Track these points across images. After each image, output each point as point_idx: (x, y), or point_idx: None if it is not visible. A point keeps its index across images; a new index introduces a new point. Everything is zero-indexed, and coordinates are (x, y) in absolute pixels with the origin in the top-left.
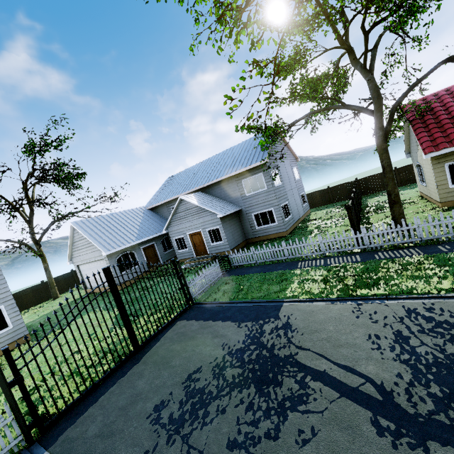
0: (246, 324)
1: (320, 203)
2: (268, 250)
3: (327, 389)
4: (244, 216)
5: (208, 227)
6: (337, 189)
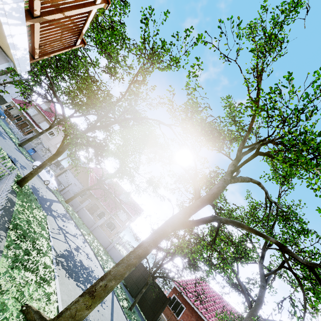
0: None
1: None
2: None
3: None
4: None
5: None
6: None
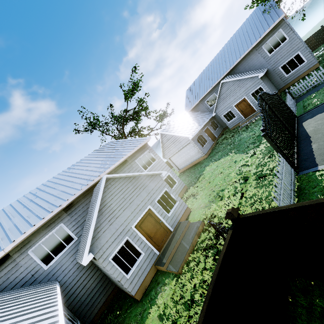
0: None
1: (316, 45)
2: None
3: None
4: (271, 74)
5: (250, 91)
6: None
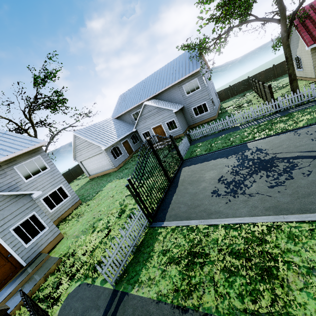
0: (231, 156)
1: (224, 98)
2: (217, 124)
3: (305, 160)
4: (186, 111)
5: (166, 120)
6: (235, 86)
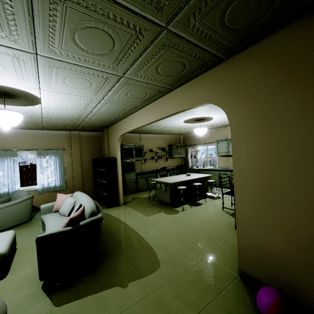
0: None
1: None
2: None
3: None
4: (26, 164)
5: None
6: None
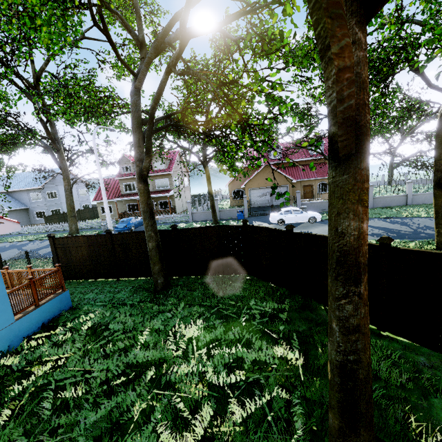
0: None
1: None
2: None
3: None
4: (30, 212)
5: (1, 214)
6: None
